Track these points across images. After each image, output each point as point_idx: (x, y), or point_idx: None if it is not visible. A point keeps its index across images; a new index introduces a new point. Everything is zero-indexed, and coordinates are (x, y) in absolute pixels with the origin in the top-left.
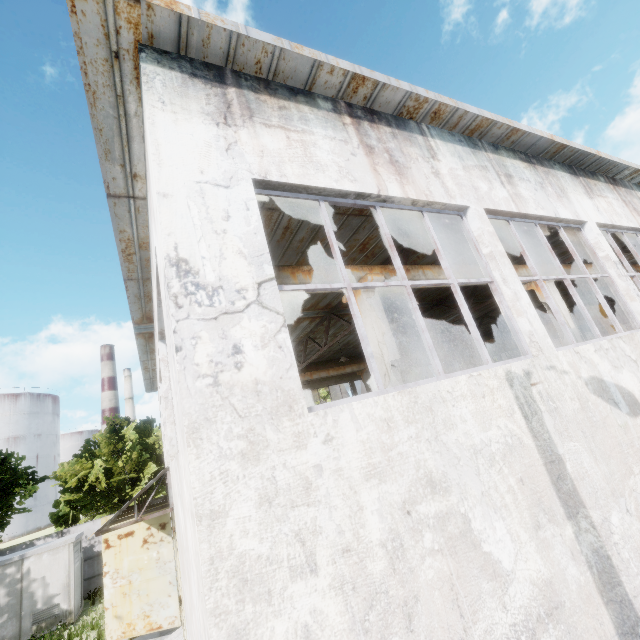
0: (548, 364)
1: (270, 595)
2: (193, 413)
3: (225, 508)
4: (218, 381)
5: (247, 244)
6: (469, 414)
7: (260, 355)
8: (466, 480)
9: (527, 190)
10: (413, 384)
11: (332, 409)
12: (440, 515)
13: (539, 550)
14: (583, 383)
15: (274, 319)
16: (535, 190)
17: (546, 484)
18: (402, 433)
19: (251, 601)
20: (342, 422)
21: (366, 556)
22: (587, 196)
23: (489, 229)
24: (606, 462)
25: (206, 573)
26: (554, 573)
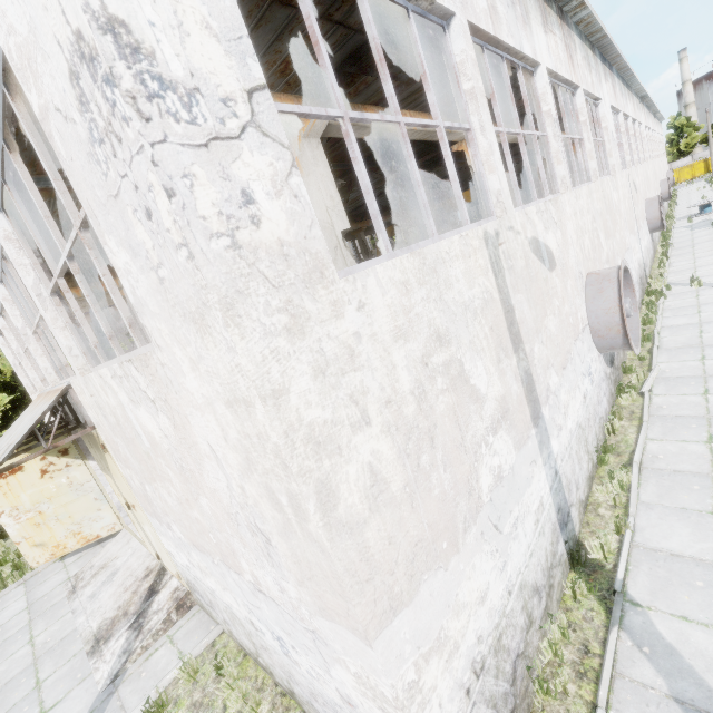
0: (509, 225)
1: (340, 449)
2: (220, 285)
3: (285, 386)
4: (237, 242)
5: (213, 11)
6: (461, 274)
7: (276, 207)
8: (460, 332)
9: (502, 4)
10: (415, 246)
11: (359, 274)
12: (446, 363)
13: (500, 377)
14: (528, 243)
15: (280, 154)
16: (508, 6)
17: (505, 329)
18: (417, 295)
19: (327, 458)
20: (370, 287)
21: (402, 404)
22: (543, 29)
23: (472, 54)
24: (535, 308)
25: (284, 446)
26: (506, 391)
